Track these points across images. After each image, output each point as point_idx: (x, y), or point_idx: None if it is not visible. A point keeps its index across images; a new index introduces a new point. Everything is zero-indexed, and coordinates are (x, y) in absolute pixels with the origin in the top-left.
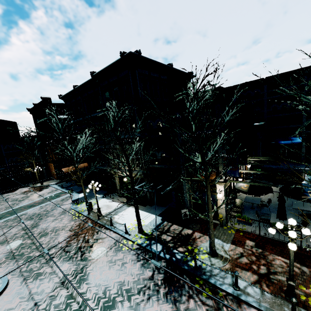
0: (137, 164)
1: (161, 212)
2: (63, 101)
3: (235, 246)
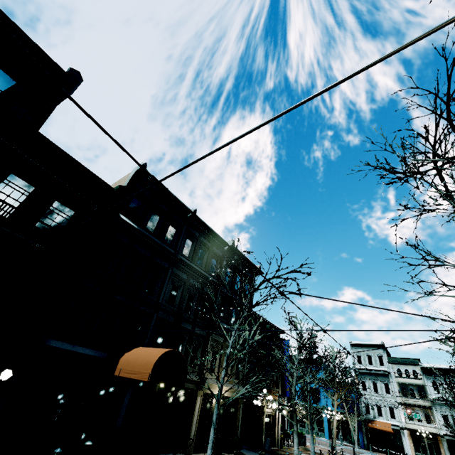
0: (236, 375)
1: (256, 452)
2: (136, 173)
3: (302, 453)
